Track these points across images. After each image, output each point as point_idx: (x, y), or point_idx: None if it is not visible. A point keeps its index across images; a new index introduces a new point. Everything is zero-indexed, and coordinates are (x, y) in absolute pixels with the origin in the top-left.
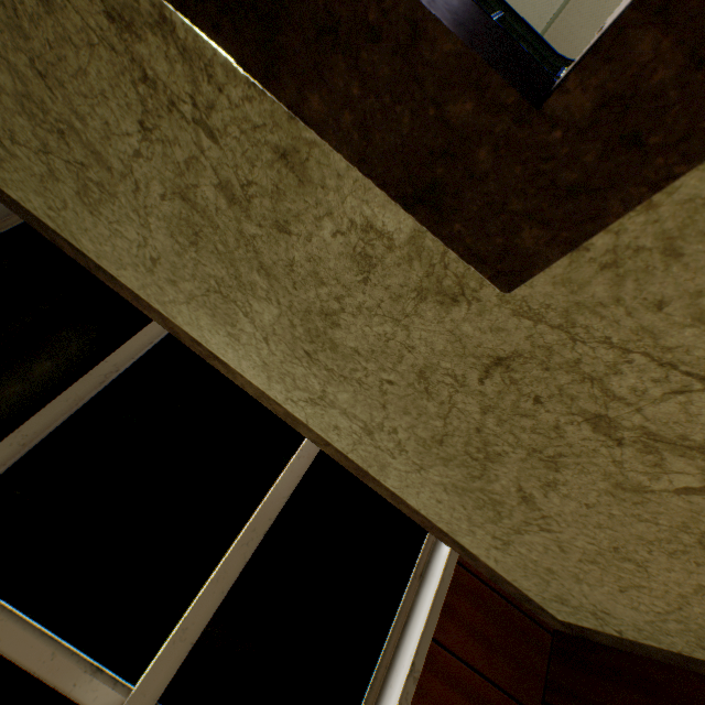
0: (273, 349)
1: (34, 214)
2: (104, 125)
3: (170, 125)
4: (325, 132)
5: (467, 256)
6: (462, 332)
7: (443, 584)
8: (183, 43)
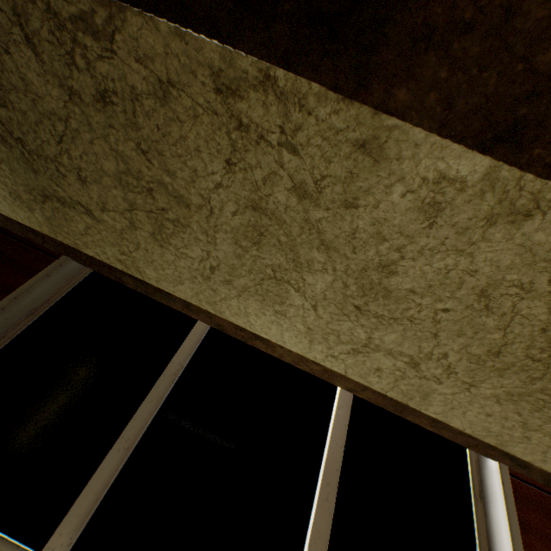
0: (320, 313)
1: (106, 262)
2: (191, 173)
3: (254, 154)
4: (407, 115)
5: (545, 173)
6: (532, 241)
7: (508, 499)
8: (281, 89)
